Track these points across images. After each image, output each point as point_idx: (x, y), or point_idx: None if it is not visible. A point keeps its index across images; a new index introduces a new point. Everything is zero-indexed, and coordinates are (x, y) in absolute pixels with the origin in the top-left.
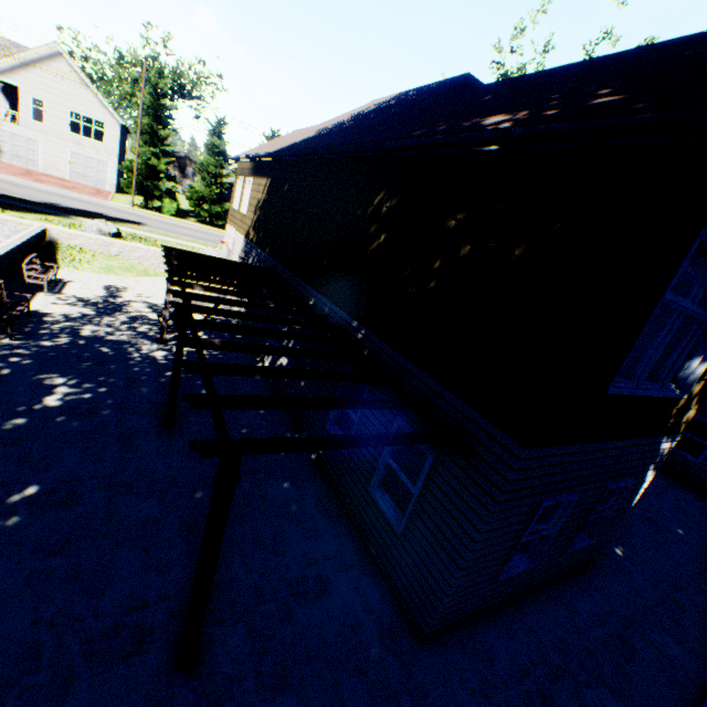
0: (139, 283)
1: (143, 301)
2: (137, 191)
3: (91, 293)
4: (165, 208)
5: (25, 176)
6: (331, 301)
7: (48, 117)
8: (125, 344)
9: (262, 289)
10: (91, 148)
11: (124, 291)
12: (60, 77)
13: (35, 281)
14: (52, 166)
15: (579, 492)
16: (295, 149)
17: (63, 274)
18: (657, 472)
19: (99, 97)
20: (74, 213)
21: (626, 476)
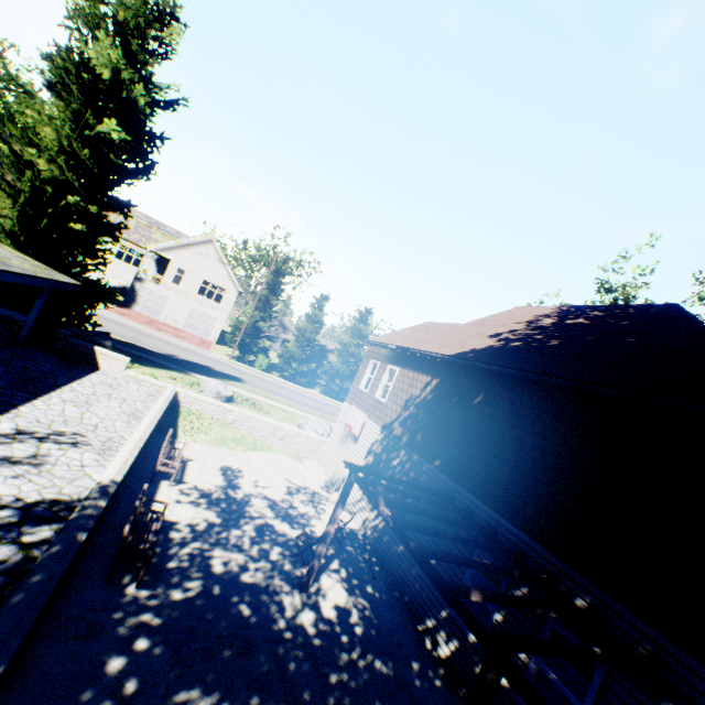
0: (251, 461)
1: (261, 493)
2: (238, 345)
3: (210, 480)
4: (257, 362)
5: (149, 324)
6: (664, 633)
7: (184, 281)
8: (263, 591)
9: (513, 571)
10: (208, 306)
11: (240, 475)
12: (205, 256)
13: (166, 467)
14: (172, 317)
15: None
16: (509, 366)
17: (182, 447)
18: None
19: (230, 271)
20: (191, 368)
21: None
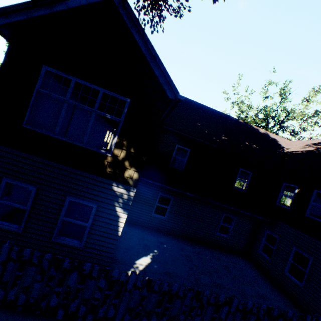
0: None
1: None
2: None
3: None
4: None
5: None
6: None
7: None
8: None
9: None
10: None
11: None
12: None
13: None
14: None
15: (37, 186)
16: None
17: None
18: (274, 290)
19: None
20: None
21: (90, 199)
